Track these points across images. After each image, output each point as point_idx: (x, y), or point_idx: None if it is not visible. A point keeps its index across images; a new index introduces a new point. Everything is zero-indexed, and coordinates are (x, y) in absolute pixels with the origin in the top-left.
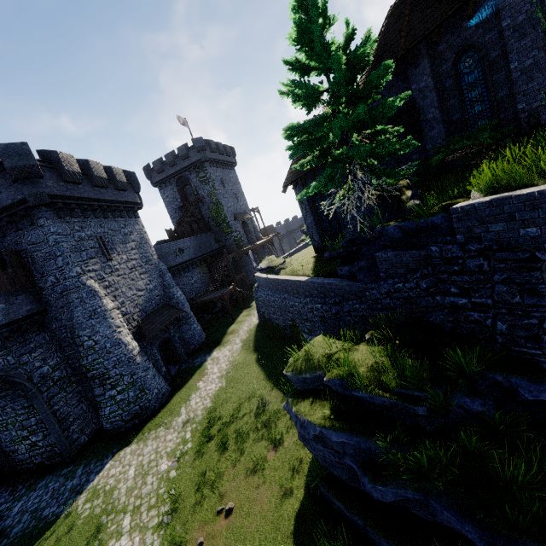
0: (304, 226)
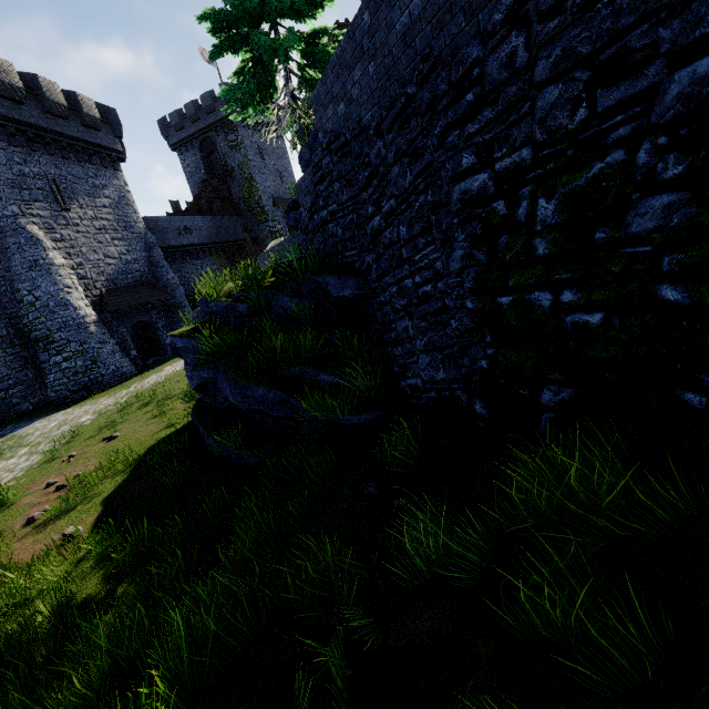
0: None
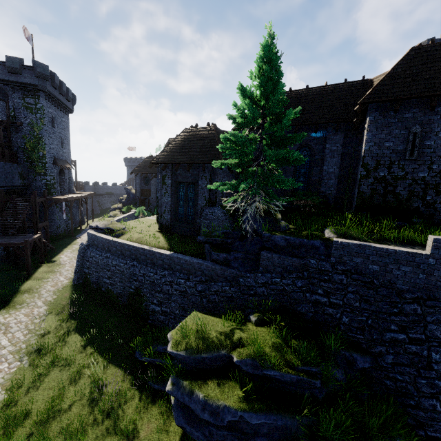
0: (124, 196)
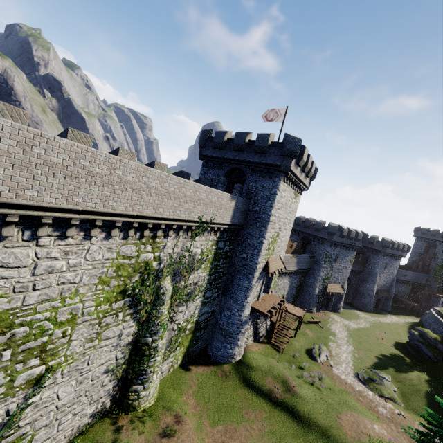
0: None
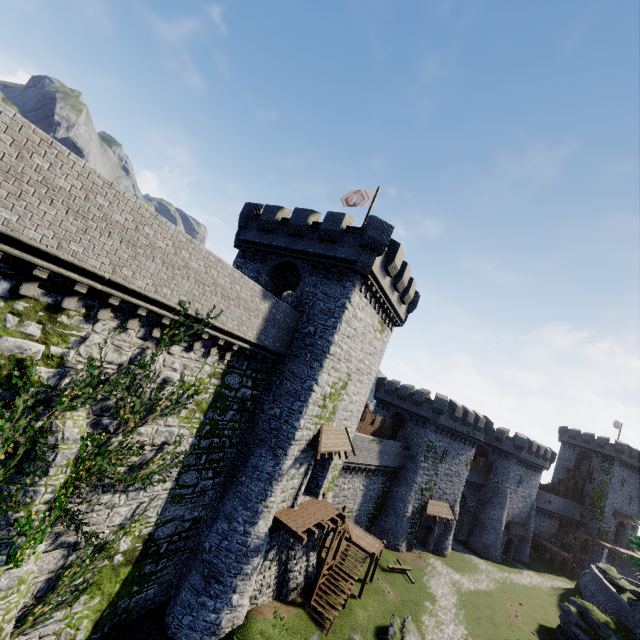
0: None
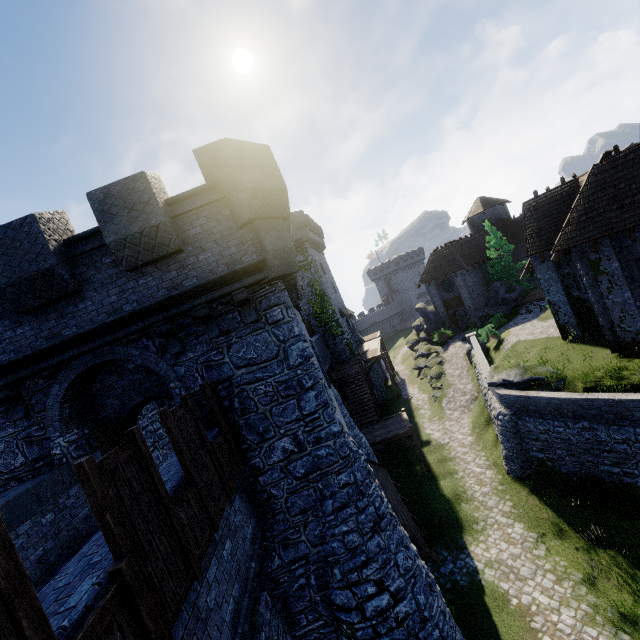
0: (420, 321)
